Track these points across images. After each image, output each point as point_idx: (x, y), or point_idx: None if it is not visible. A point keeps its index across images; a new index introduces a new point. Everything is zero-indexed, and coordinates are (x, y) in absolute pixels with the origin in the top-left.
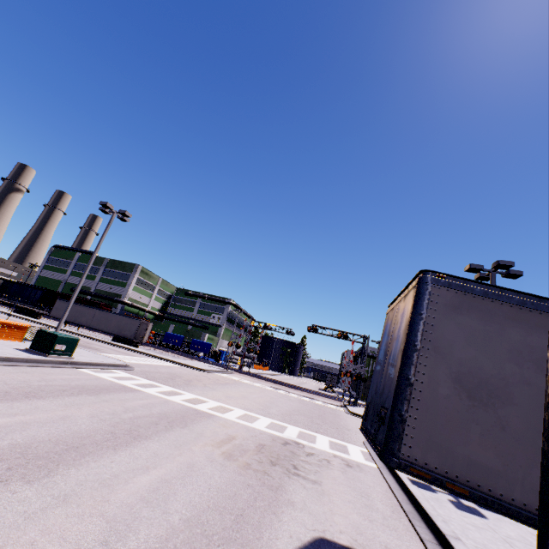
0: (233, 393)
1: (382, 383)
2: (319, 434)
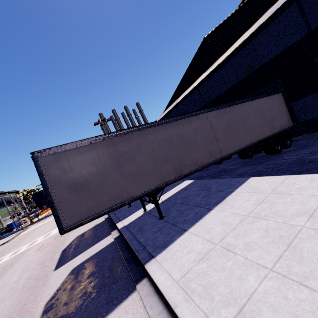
0: (35, 234)
1: None
2: None
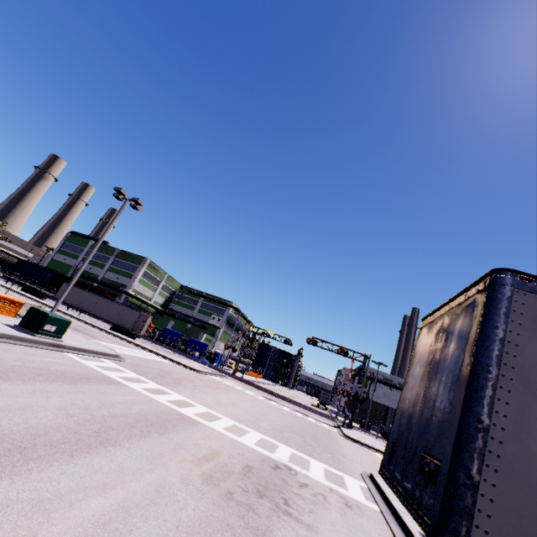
0: (224, 399)
1: (421, 417)
2: (313, 459)
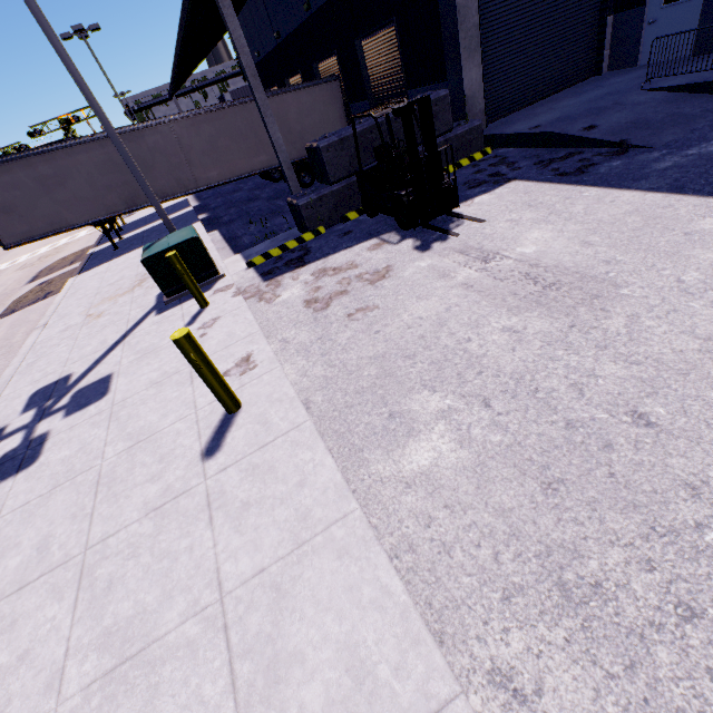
0: (20, 251)
1: None
2: (84, 231)
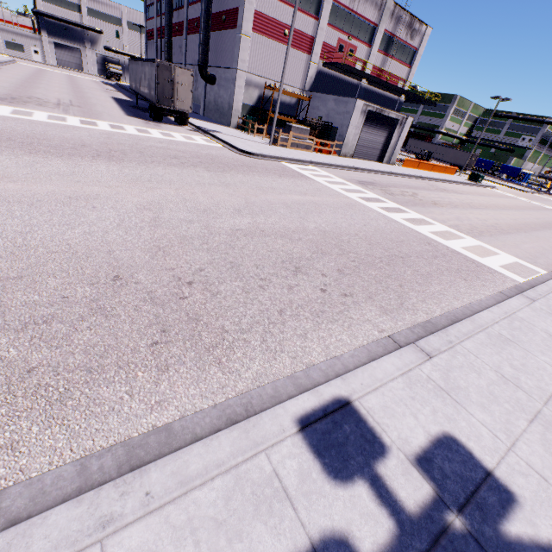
0: None
1: None
2: None
